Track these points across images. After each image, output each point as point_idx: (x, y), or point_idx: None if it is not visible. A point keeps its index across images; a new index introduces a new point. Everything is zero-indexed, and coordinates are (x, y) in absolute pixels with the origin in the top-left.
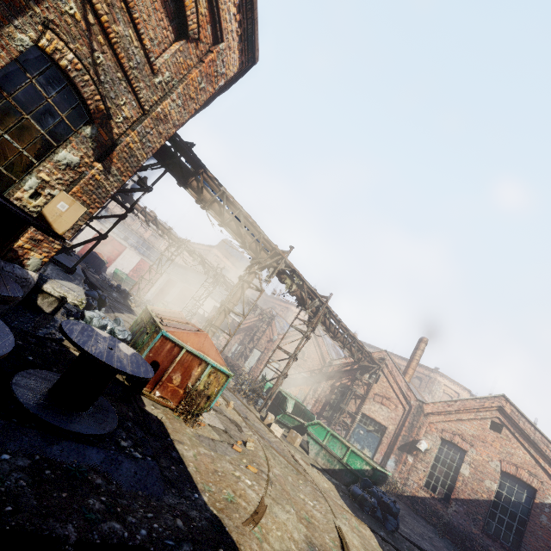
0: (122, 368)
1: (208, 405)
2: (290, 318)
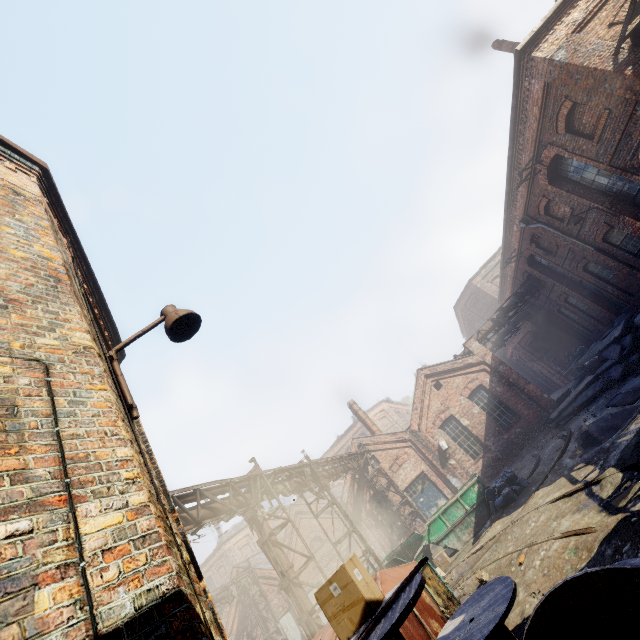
0: (508, 585)
1: (456, 603)
2: (238, 558)
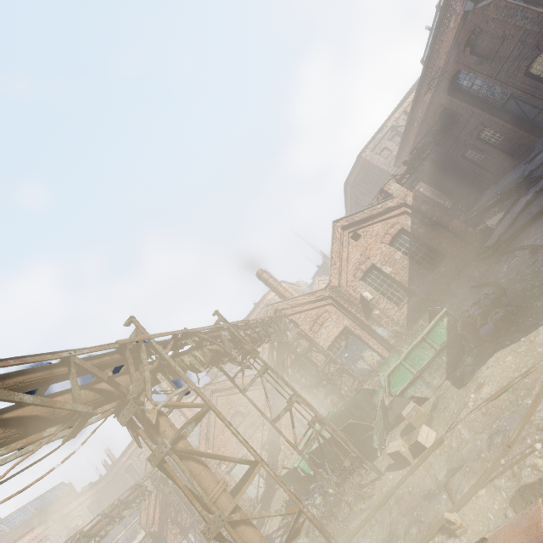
0: None
1: None
2: None
